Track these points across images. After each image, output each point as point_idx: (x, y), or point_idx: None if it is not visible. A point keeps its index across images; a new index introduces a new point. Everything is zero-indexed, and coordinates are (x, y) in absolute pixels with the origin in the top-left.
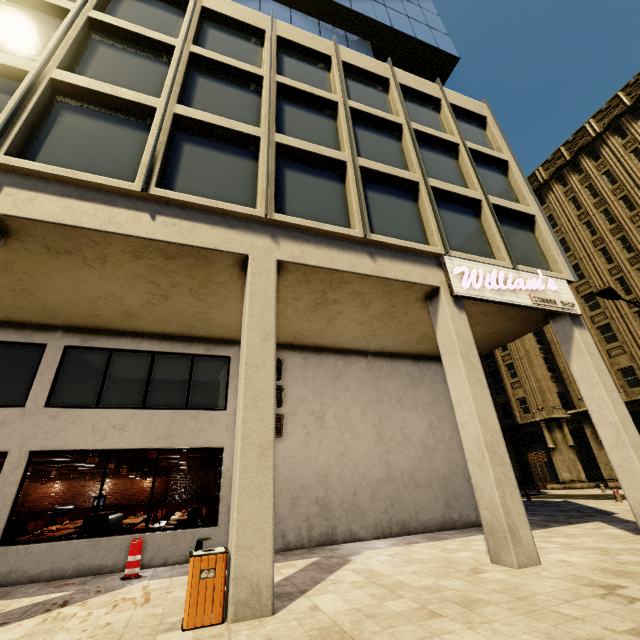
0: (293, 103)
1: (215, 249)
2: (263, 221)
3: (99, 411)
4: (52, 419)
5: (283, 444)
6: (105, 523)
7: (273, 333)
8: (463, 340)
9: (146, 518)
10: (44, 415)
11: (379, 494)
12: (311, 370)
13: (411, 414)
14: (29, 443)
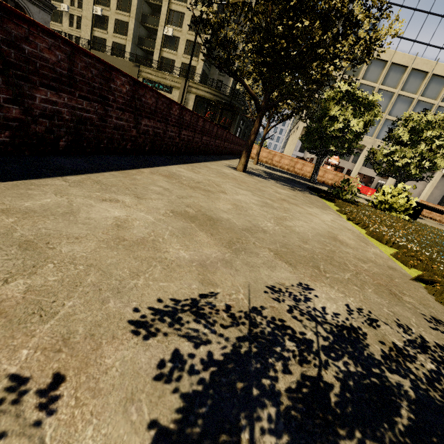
0: (440, 110)
1: None
2: None
3: None
4: (351, 165)
5: (386, 181)
6: None
7: None
8: (435, 181)
9: None
10: (350, 164)
11: None
12: None
13: (421, 185)
14: (348, 167)
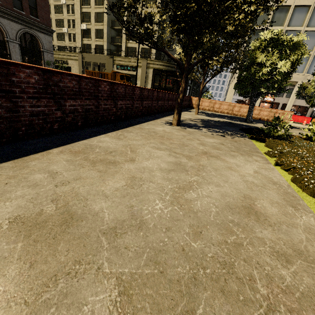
0: None
1: None
2: None
3: None
4: (286, 99)
5: None
6: None
7: None
8: None
9: (295, 114)
10: (285, 98)
11: None
12: None
13: None
14: (282, 102)
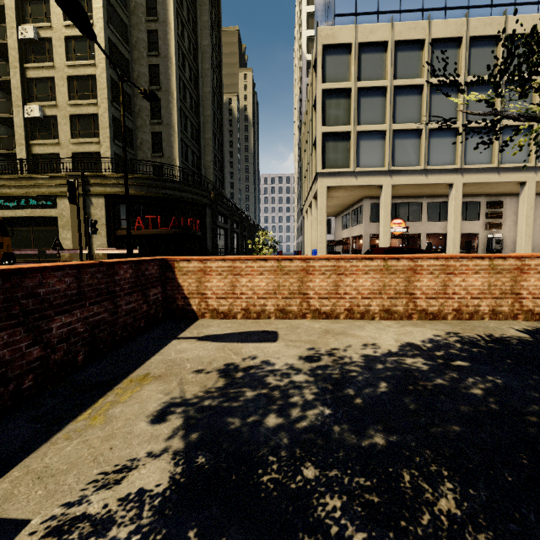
0: None
1: (516, 181)
2: (532, 167)
3: (441, 222)
4: (429, 225)
5: (500, 232)
6: (445, 252)
7: (533, 207)
8: None
9: None
10: (427, 224)
11: (535, 249)
12: (513, 204)
13: None
14: (425, 231)
